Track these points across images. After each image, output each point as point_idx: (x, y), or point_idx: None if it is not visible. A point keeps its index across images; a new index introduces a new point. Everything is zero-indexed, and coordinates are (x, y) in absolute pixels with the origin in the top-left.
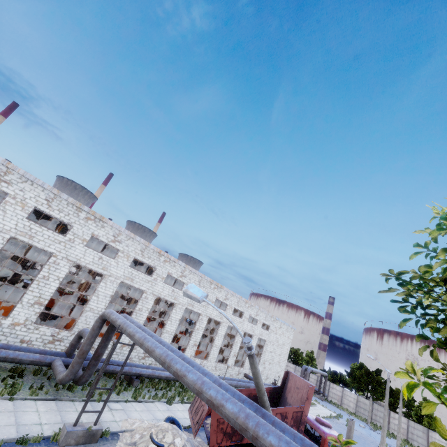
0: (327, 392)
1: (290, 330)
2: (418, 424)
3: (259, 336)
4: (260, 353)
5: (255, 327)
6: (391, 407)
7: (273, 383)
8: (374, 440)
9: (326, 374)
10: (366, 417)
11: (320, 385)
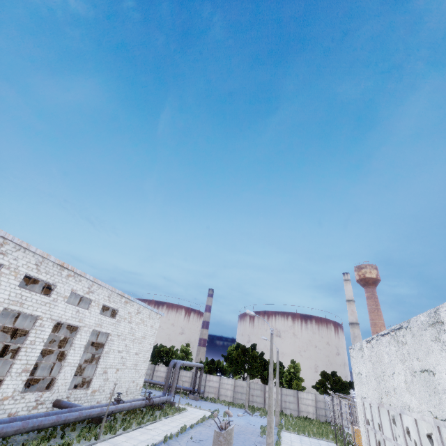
0: (203, 388)
1: (156, 317)
2: (289, 389)
3: (95, 327)
4: (98, 358)
5: (87, 312)
6: (265, 381)
7: (115, 399)
8: (254, 428)
9: (202, 364)
10: (243, 402)
11: (195, 381)
